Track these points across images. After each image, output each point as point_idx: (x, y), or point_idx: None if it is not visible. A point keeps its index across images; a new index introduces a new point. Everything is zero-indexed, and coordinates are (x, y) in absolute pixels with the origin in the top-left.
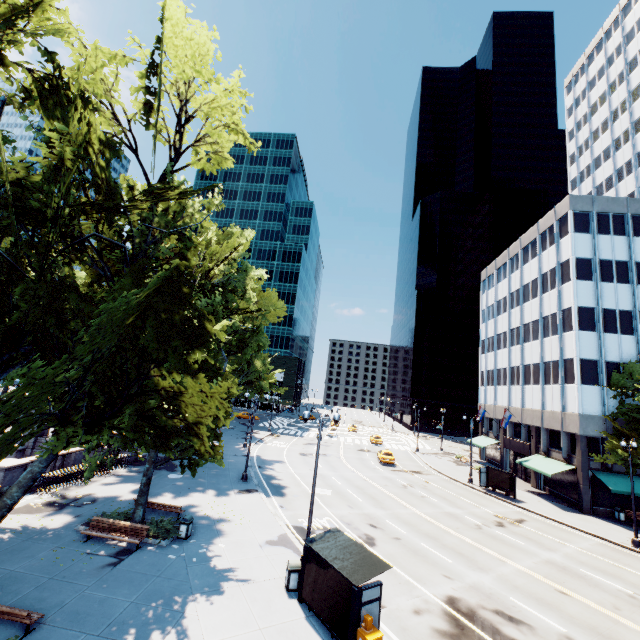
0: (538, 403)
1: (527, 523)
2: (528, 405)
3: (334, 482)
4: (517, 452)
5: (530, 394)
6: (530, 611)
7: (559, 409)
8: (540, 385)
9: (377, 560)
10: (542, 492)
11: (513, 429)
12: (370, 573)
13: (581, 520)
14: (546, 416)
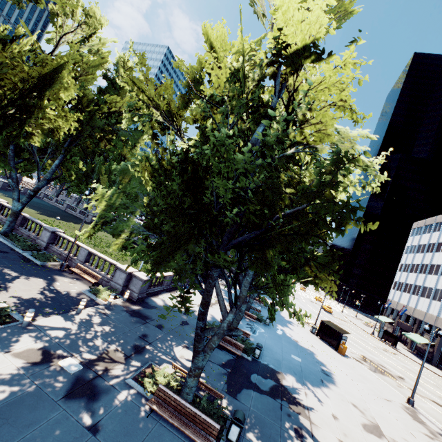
0: (425, 308)
1: (398, 355)
2: (419, 308)
3: (307, 310)
4: (404, 330)
5: (422, 302)
6: (391, 369)
7: (436, 314)
8: (429, 299)
9: (346, 331)
10: (412, 351)
11: (405, 317)
12: (345, 333)
13: (428, 365)
14: (427, 316)
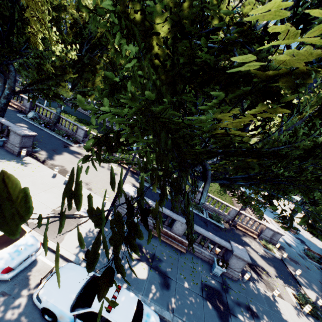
0: None
1: None
2: None
3: None
4: None
5: None
6: None
7: None
8: None
9: None
10: None
11: None
12: None
13: None
14: None
